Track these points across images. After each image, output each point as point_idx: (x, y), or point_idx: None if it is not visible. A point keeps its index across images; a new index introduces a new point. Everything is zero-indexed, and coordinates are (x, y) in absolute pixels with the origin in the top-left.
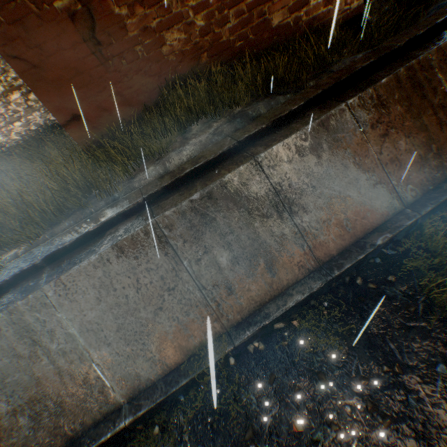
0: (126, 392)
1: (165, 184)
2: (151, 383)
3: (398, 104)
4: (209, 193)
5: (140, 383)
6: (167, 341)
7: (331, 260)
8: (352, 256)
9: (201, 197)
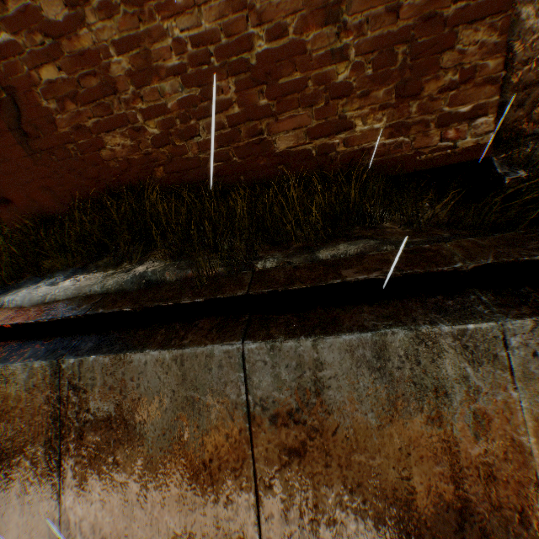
0: None
1: None
2: None
3: (360, 403)
4: None
5: None
6: None
7: None
8: None
9: None
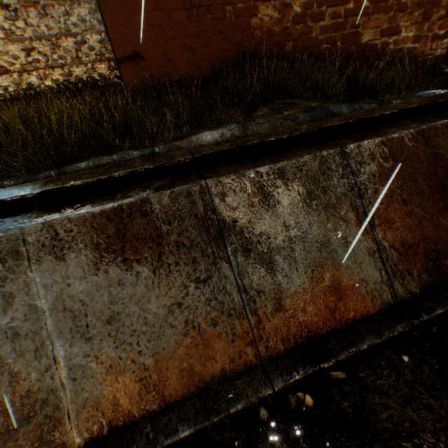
0: (88, 428)
1: (224, 148)
2: (132, 421)
3: None
4: (280, 169)
5: (114, 417)
6: (175, 357)
7: (412, 298)
8: (442, 300)
9: (270, 171)
